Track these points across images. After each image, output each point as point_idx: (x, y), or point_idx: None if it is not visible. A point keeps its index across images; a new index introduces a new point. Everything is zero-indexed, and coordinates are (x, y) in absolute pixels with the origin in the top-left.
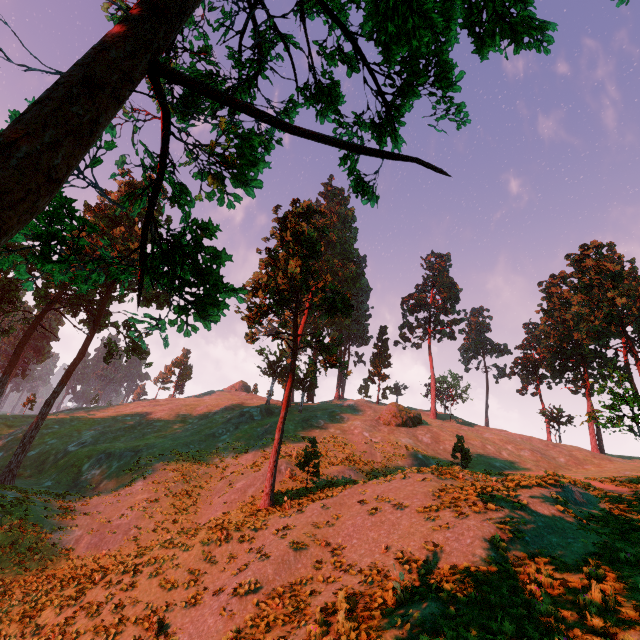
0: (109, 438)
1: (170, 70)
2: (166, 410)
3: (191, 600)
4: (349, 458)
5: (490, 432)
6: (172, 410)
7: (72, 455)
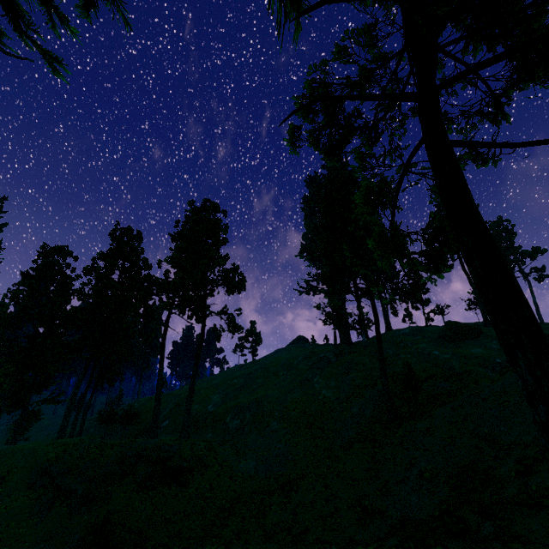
0: (231, 397)
1: (456, 142)
2: (259, 369)
3: (382, 490)
4: (433, 374)
5: None
6: (263, 368)
7: (214, 413)
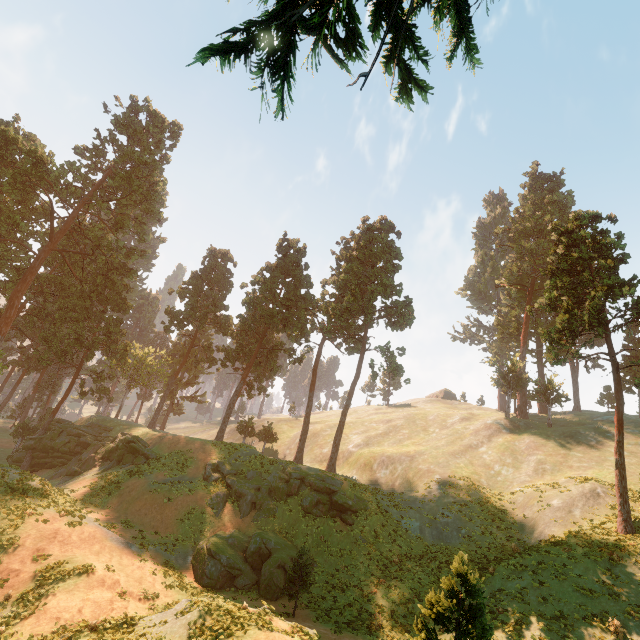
0: (374, 442)
1: None
2: (402, 418)
3: (635, 614)
4: None
5: None
6: (407, 419)
7: (356, 455)
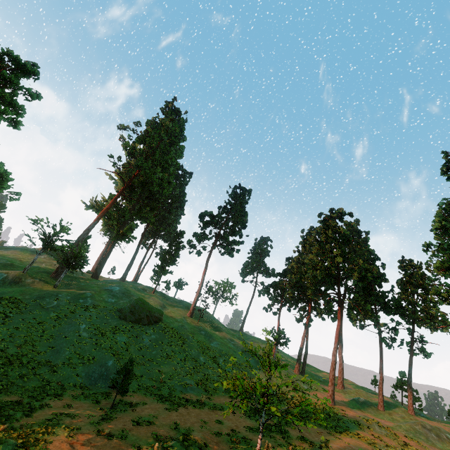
0: None
1: None
2: None
3: None
4: (15, 356)
5: (220, 341)
6: None
7: None
